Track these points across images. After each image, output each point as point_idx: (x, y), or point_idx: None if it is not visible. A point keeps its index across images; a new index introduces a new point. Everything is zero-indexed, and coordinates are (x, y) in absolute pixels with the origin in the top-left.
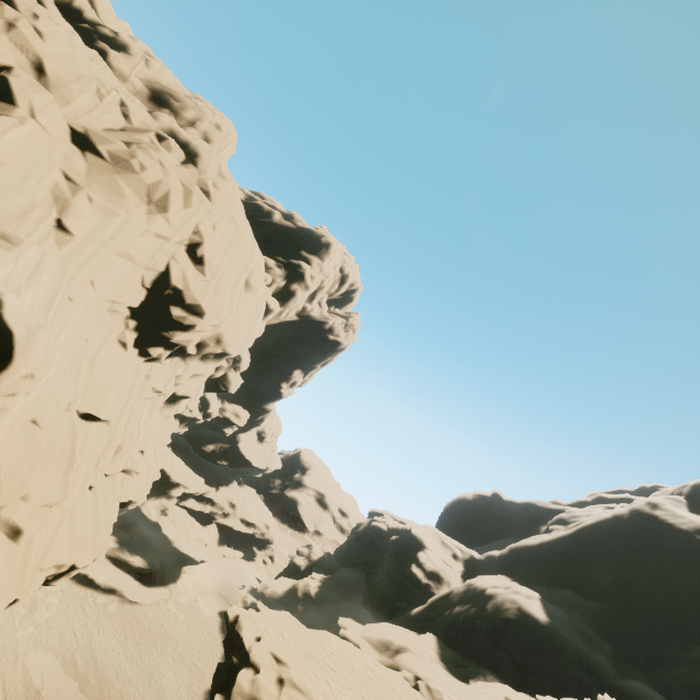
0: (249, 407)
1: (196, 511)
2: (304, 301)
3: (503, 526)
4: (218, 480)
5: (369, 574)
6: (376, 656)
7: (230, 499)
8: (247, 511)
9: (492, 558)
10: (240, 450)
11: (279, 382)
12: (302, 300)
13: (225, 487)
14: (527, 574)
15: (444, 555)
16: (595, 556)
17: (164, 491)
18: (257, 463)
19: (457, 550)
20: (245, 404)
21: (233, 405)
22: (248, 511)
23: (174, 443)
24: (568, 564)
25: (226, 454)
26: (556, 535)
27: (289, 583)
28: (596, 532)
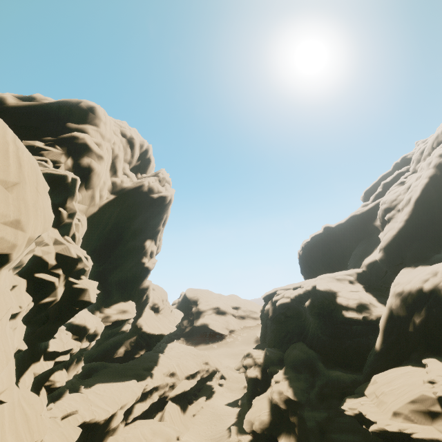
0: (129, 297)
1: (147, 408)
2: (109, 177)
3: (344, 242)
4: (147, 367)
5: (304, 340)
6: (438, 436)
7: (166, 372)
8: (185, 367)
9: (372, 264)
10: (146, 332)
11: (139, 260)
12: (105, 175)
13: (156, 367)
14: (415, 255)
15: (347, 287)
16: (440, 211)
17: (103, 433)
18: (167, 330)
19: (348, 277)
20: (124, 297)
21: (113, 306)
22: (186, 367)
23: (89, 370)
24: (428, 229)
25: (138, 344)
26: (404, 218)
27: (264, 402)
28: (428, 196)
